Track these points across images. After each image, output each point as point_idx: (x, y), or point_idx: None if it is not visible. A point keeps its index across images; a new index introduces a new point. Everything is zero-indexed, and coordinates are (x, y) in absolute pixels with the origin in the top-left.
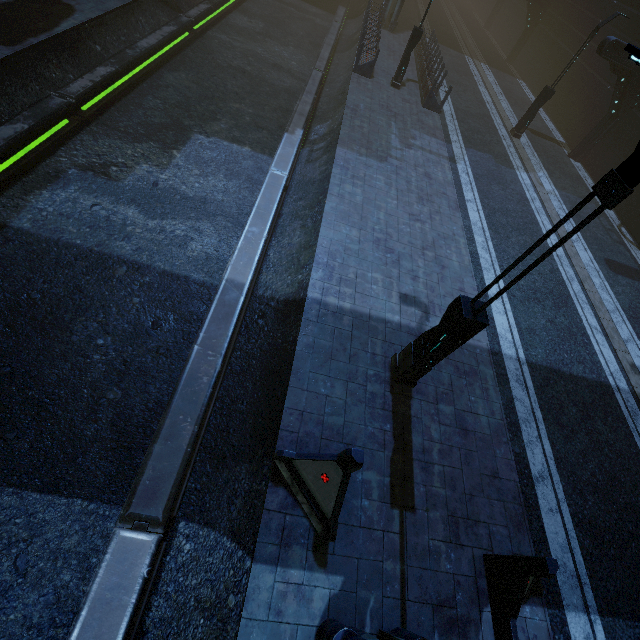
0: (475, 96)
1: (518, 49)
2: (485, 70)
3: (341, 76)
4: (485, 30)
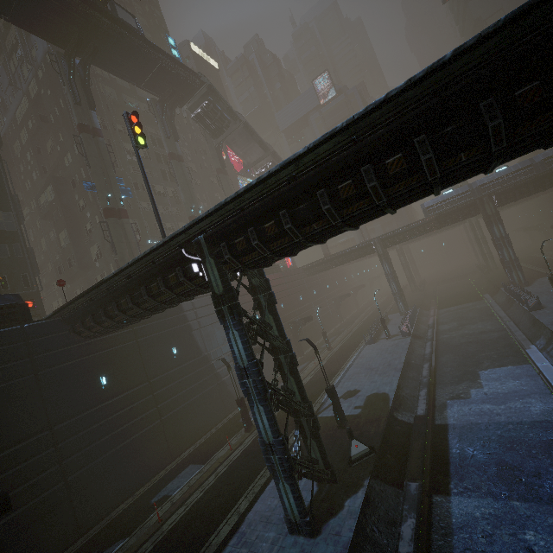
0: None
1: None
2: None
3: (522, 317)
4: None
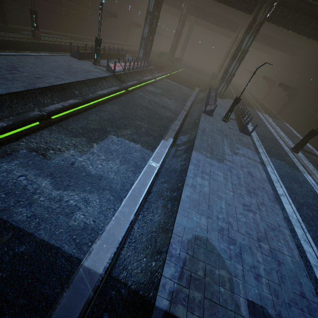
0: (266, 129)
1: (282, 110)
2: (267, 117)
3: (196, 114)
4: (262, 101)
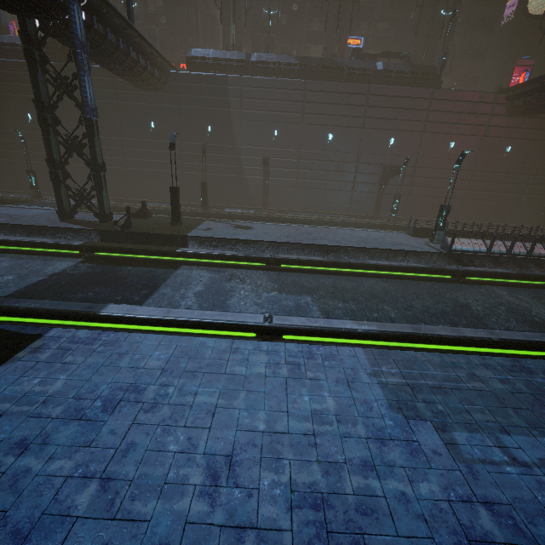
0: None
1: None
2: None
3: None
4: None
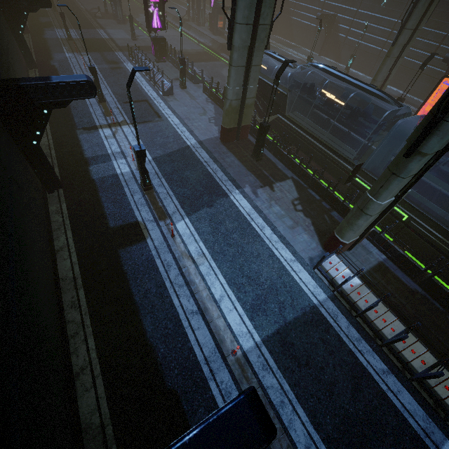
0: None
1: None
2: None
3: None
4: None
